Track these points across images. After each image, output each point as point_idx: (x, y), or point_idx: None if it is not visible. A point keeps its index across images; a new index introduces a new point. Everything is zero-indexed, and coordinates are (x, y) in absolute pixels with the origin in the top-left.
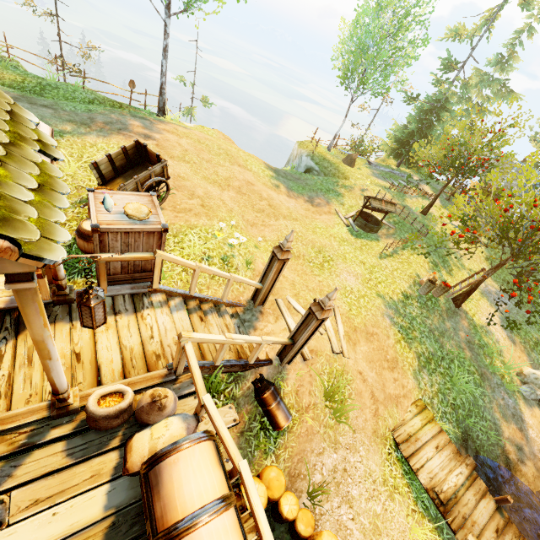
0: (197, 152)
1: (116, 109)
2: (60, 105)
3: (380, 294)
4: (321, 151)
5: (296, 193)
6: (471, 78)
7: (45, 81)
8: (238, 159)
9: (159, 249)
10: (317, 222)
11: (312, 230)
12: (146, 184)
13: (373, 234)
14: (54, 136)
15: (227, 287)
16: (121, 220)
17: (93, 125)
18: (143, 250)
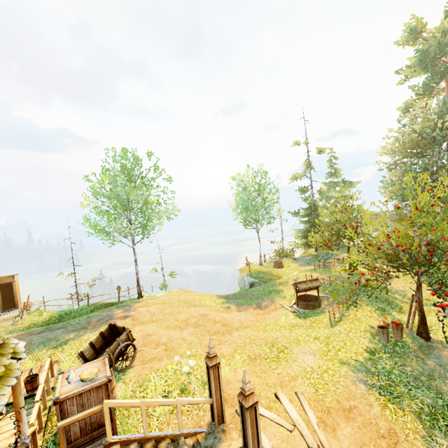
0: (161, 311)
1: (107, 308)
2: (69, 323)
3: (343, 361)
4: (256, 268)
5: (245, 306)
6: (321, 189)
7: (64, 311)
8: (193, 302)
9: (109, 399)
10: (267, 320)
11: (263, 329)
12: (116, 352)
13: (317, 309)
14: (61, 346)
15: (177, 414)
16: (77, 386)
17: (89, 326)
18: (96, 405)
